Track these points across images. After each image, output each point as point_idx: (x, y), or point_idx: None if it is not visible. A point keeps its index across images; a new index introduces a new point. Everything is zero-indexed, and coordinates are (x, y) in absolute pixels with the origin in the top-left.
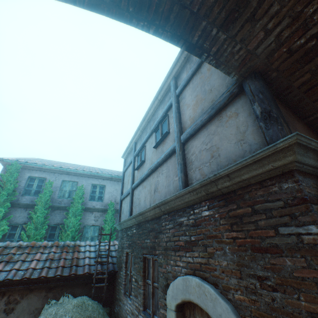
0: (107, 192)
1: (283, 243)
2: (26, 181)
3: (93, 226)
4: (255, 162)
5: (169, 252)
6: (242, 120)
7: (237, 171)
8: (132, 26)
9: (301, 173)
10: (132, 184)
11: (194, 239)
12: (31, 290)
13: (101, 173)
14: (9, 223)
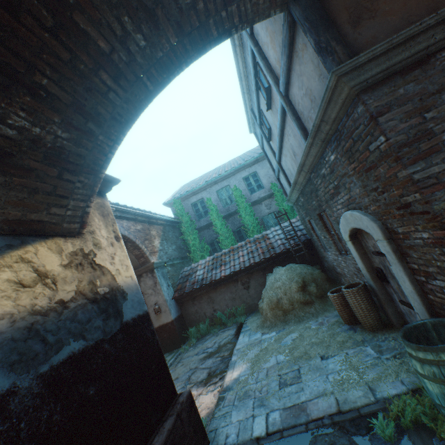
0: (262, 176)
1: (375, 158)
2: (192, 209)
3: (270, 214)
4: (329, 103)
5: (329, 203)
6: (311, 52)
7: (325, 115)
8: (172, 80)
9: (369, 89)
10: (275, 158)
11: (336, 184)
12: (251, 274)
13: (243, 163)
14: (206, 244)
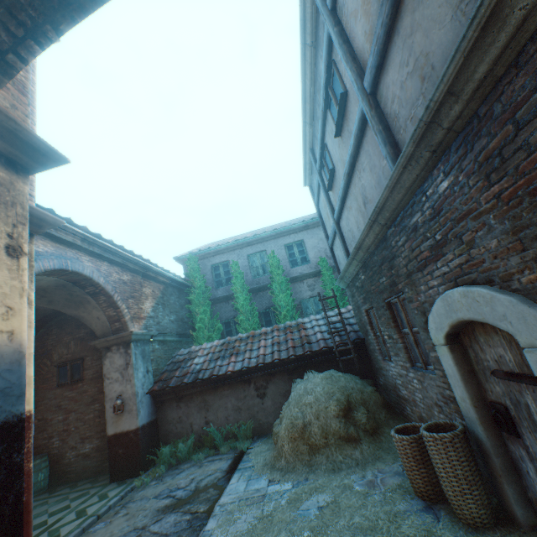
0: (309, 247)
1: None
2: (211, 272)
3: (311, 298)
4: (484, 29)
5: (413, 277)
6: None
7: (461, 73)
8: None
9: None
10: (333, 215)
11: (439, 238)
12: (272, 376)
13: (288, 226)
14: (220, 322)
